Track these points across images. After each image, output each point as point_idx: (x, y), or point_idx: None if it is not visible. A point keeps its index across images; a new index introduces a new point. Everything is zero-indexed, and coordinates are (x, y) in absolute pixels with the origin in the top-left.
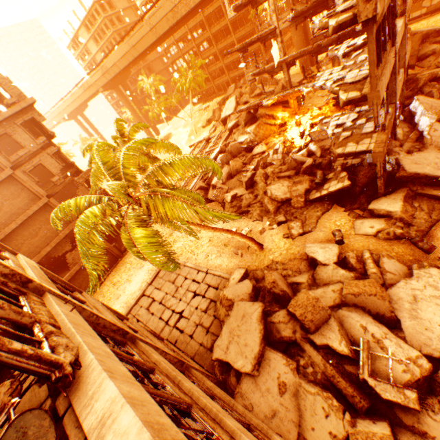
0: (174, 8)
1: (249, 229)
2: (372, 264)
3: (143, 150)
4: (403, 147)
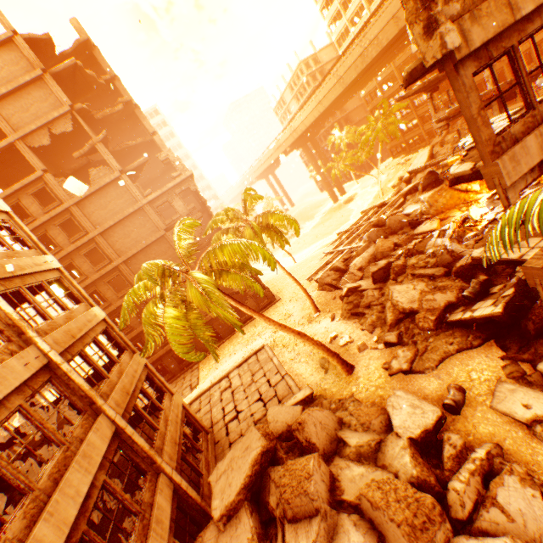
0: (363, 52)
1: (348, 339)
2: (467, 473)
3: (259, 221)
4: None
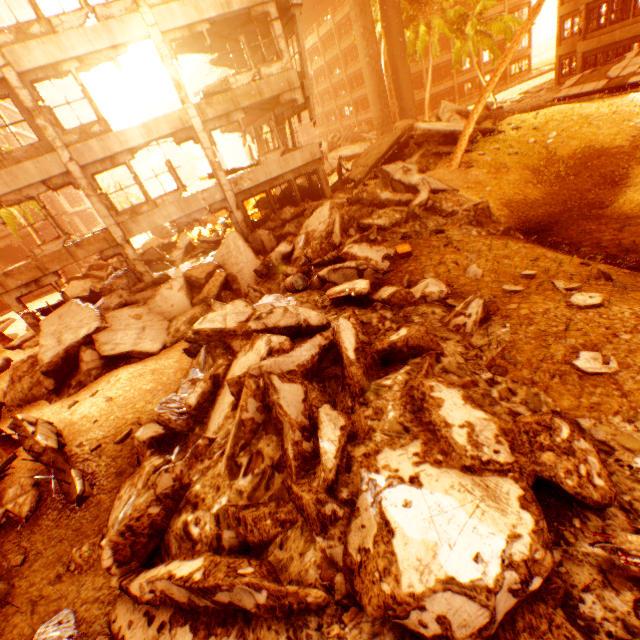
0: None
1: None
2: None
3: None
4: (139, 294)
